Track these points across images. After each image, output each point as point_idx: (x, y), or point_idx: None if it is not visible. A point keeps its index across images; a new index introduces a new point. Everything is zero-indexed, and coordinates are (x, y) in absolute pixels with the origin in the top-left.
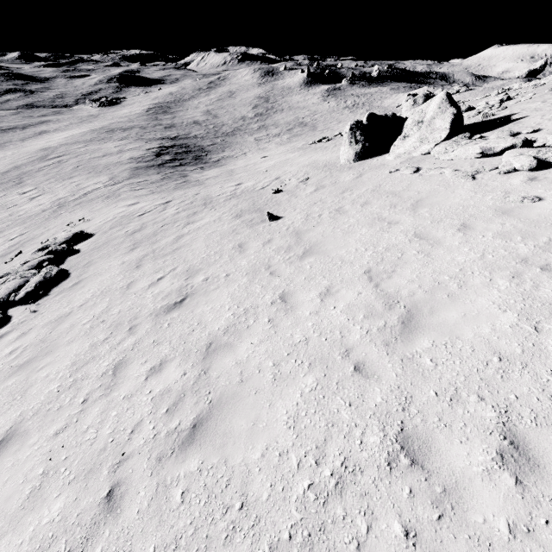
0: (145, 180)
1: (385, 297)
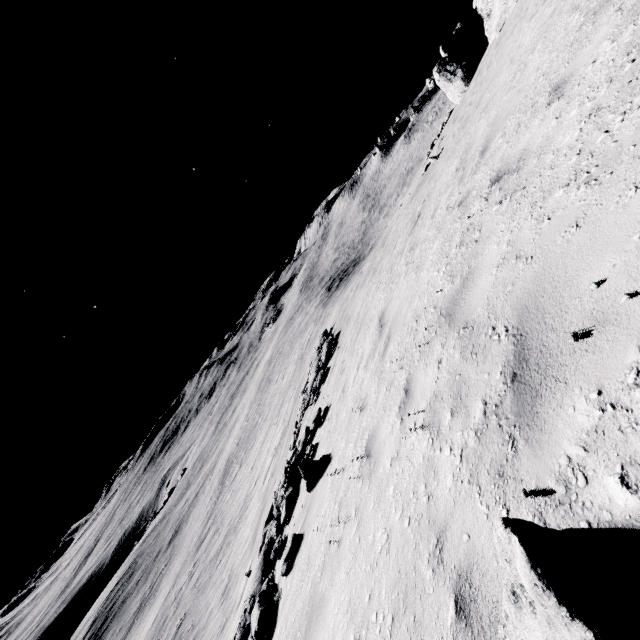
0: (335, 298)
1: None
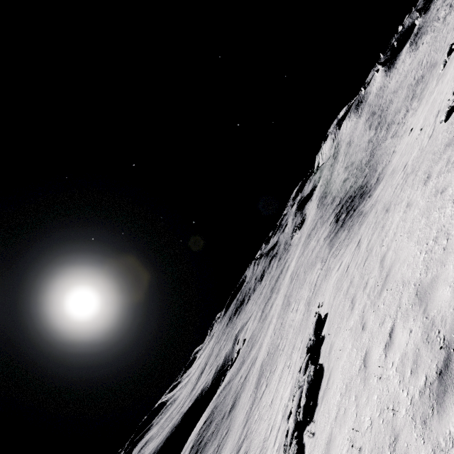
0: (338, 243)
1: None
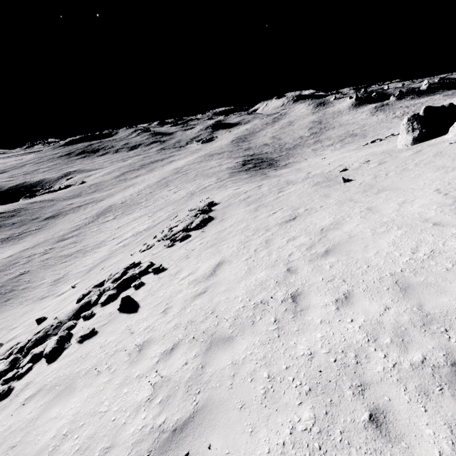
0: (239, 178)
1: (453, 198)
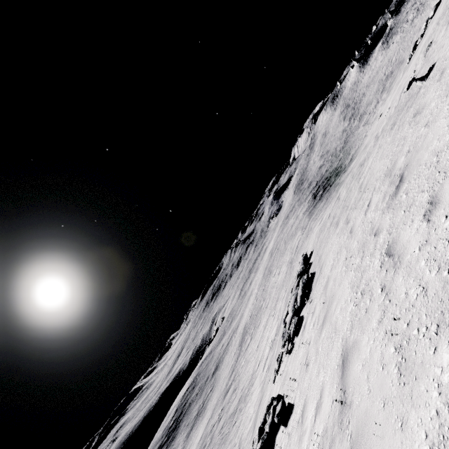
0: (318, 210)
1: None
